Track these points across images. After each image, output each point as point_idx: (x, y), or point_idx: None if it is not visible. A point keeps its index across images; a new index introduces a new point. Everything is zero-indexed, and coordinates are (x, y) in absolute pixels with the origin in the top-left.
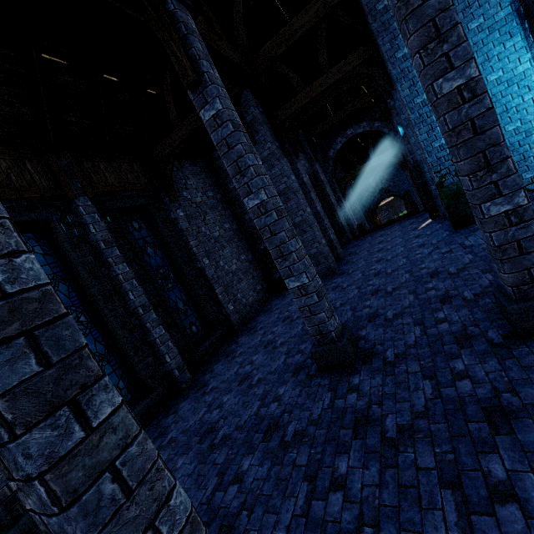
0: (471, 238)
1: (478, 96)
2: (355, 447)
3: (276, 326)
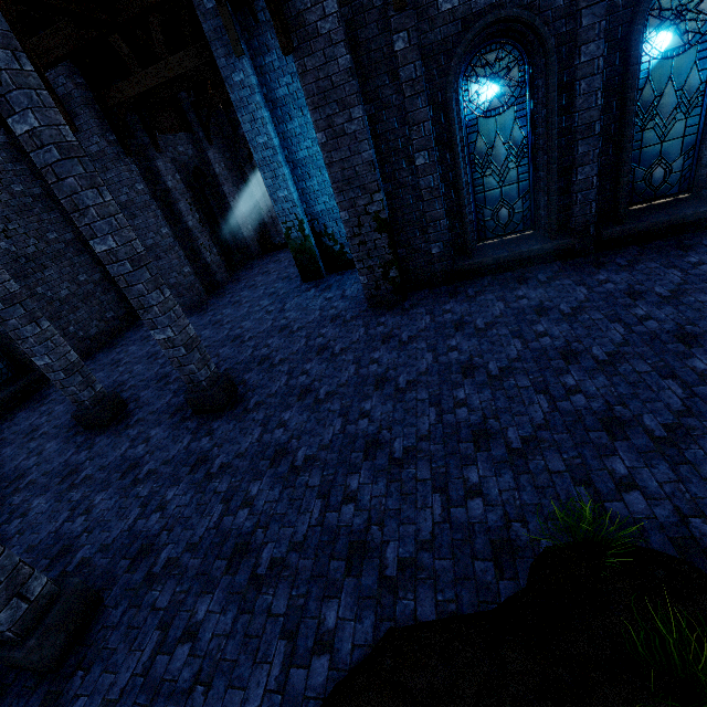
0: (297, 299)
1: (121, 261)
2: (52, 490)
3: (101, 371)
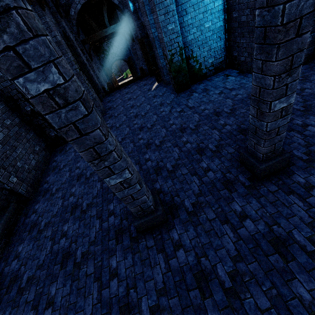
0: (190, 101)
1: None
2: (209, 308)
3: (73, 186)
